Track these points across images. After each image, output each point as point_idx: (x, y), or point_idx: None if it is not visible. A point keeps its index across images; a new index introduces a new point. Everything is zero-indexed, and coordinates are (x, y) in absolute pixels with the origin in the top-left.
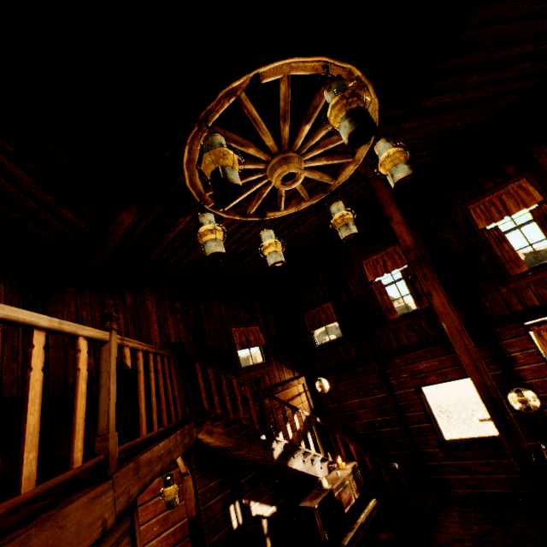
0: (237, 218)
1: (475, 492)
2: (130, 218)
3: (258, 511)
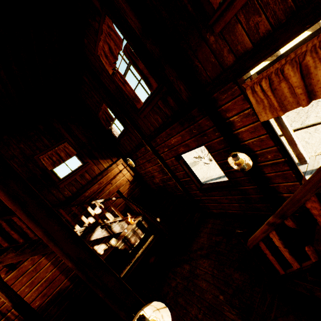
0: None
1: (222, 212)
2: None
3: (101, 248)
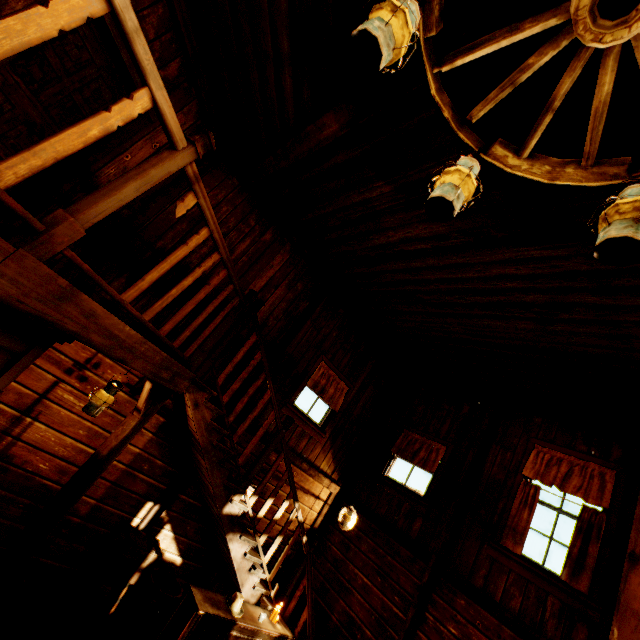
0: (445, 114)
1: None
2: (333, 127)
3: (165, 541)
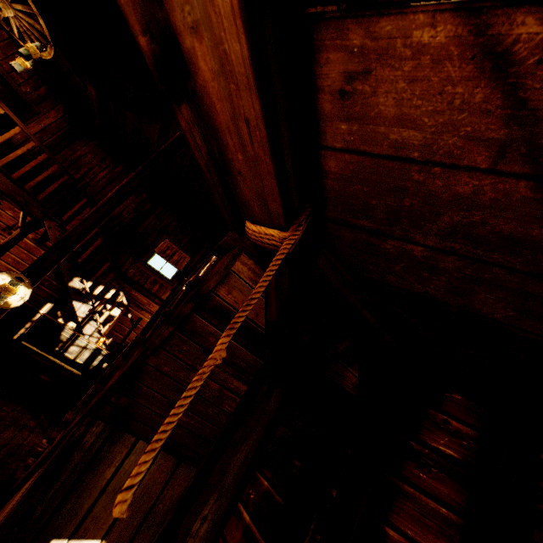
0: None
1: None
2: (93, 91)
3: None
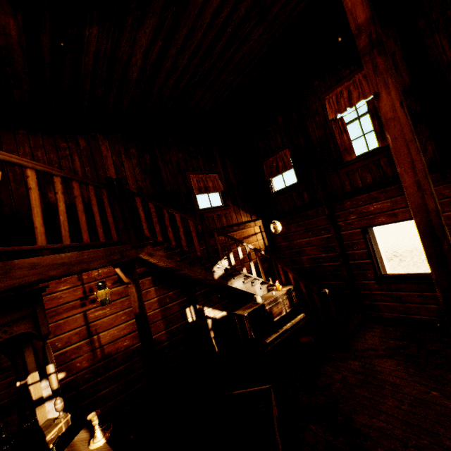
0: None
1: (401, 317)
2: (11, 23)
3: (211, 314)
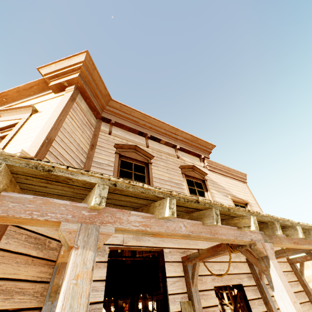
0: None
1: None
2: None
3: None
